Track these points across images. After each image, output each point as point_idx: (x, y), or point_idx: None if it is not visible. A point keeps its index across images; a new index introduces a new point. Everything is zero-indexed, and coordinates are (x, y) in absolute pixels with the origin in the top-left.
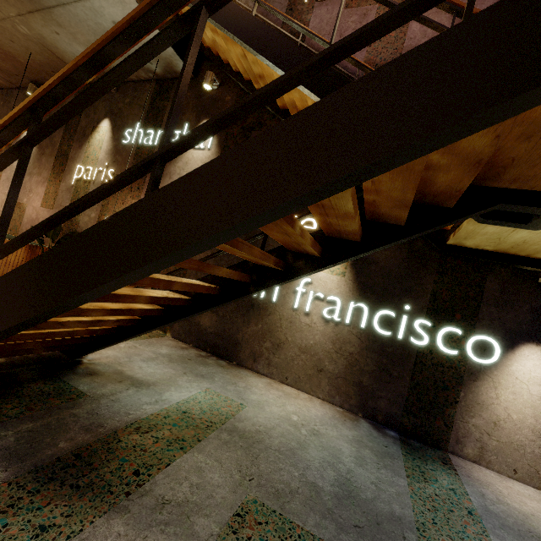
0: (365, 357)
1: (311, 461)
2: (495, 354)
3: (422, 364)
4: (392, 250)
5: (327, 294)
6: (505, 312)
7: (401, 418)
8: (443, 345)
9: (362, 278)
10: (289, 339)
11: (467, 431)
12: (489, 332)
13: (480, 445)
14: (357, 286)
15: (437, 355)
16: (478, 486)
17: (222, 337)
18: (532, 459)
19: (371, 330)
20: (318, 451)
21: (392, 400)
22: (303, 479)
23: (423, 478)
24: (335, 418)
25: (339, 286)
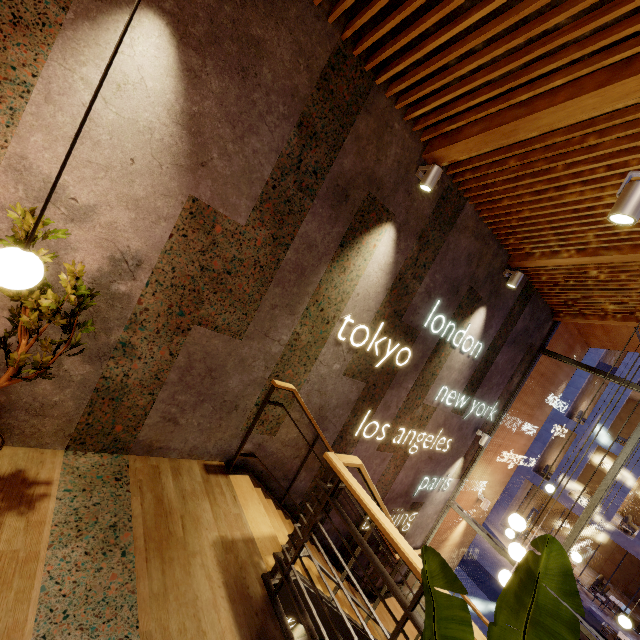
0: None
1: None
2: None
3: None
4: None
5: None
6: None
7: None
8: None
9: None
10: None
11: None
12: None
13: None
14: None
15: None
16: None
17: None
18: None
19: None
20: None
21: None
22: None
23: None
24: None
25: None
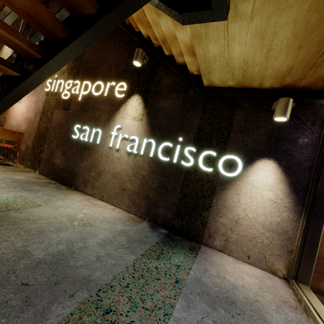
0: (152, 177)
1: (52, 238)
2: (238, 168)
3: (188, 180)
4: (173, 99)
5: (130, 135)
6: (248, 136)
7: (173, 220)
8: (203, 164)
9: (153, 121)
10: (106, 169)
11: (217, 228)
12: (235, 152)
13: (225, 238)
14: (150, 128)
15: (199, 173)
16: (208, 265)
17: (67, 171)
18: (261, 247)
19: (157, 158)
20: (70, 234)
21: (168, 207)
22: (20, 249)
23: (156, 257)
24: (120, 219)
25: (138, 128)
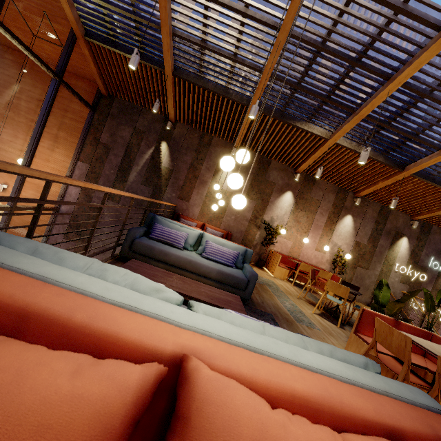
0: None
1: None
2: None
3: None
4: None
5: None
6: None
7: None
8: None
9: None
10: None
11: None
12: None
13: None
14: None
15: None
16: None
17: None
18: None
19: None
20: None
21: None
22: None
23: None
24: None
25: None
